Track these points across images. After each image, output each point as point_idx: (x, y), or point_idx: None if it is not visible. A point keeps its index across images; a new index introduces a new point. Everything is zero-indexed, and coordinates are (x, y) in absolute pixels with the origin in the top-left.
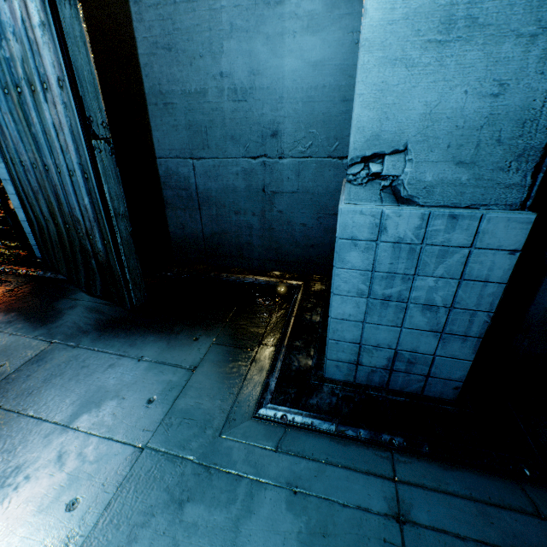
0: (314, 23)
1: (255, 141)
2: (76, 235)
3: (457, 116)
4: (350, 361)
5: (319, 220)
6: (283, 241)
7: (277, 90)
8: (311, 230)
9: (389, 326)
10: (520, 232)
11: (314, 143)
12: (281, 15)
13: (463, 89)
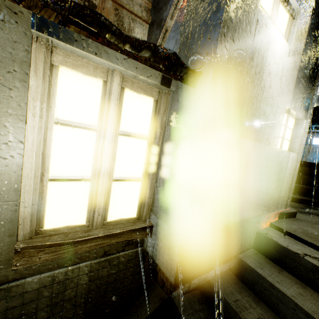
0: None
1: None
2: None
3: None
4: None
5: None
6: None
7: None
8: None
9: None
10: None
11: None
12: None
13: None
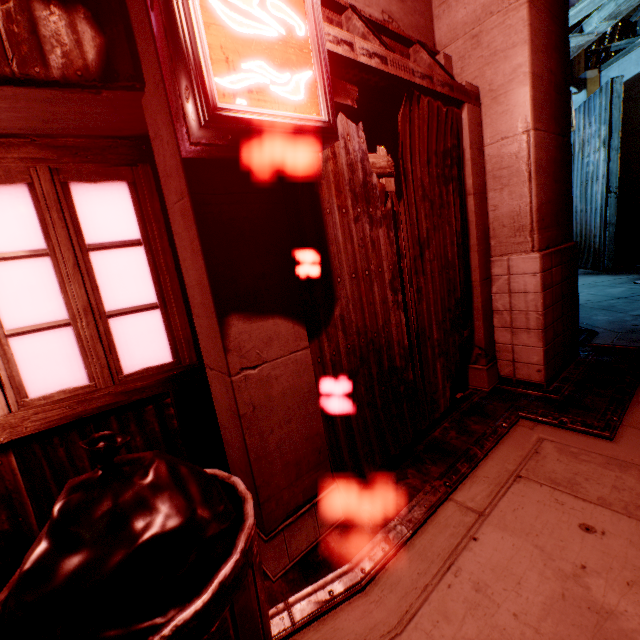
0: None
1: None
2: (588, 239)
3: None
4: None
5: None
6: None
7: None
8: None
9: None
10: None
11: None
12: None
13: None
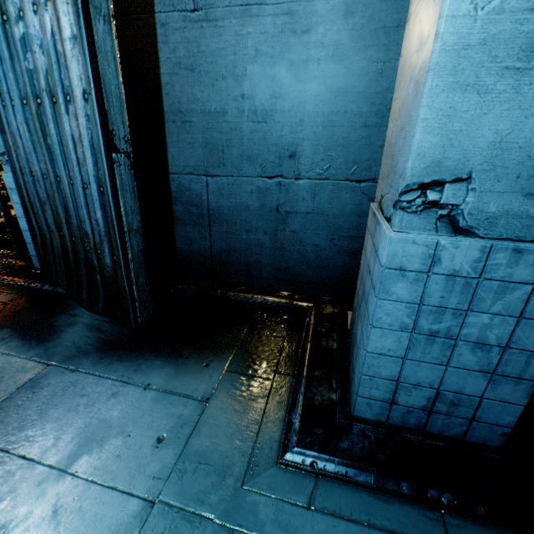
0: (339, 52)
1: (272, 161)
2: (82, 248)
3: (530, 146)
4: (384, 400)
5: (332, 242)
6: (294, 261)
7: (298, 113)
8: (324, 251)
9: (432, 363)
10: None
11: (332, 165)
12: (307, 44)
13: None
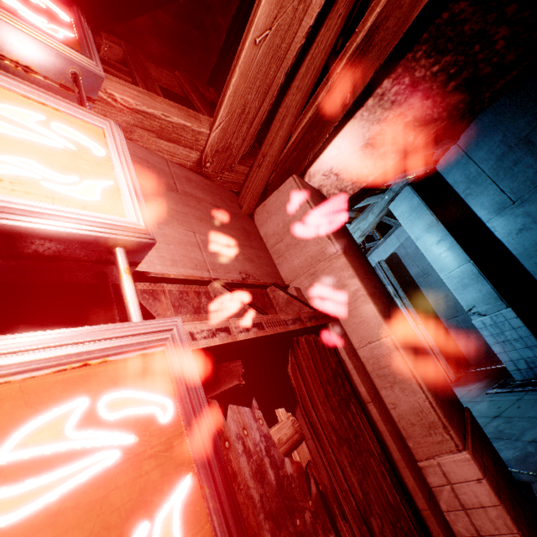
0: None
1: None
2: None
3: (477, 297)
4: (516, 369)
5: None
6: None
7: None
8: None
9: (512, 350)
10: (512, 313)
11: None
12: None
13: (474, 293)
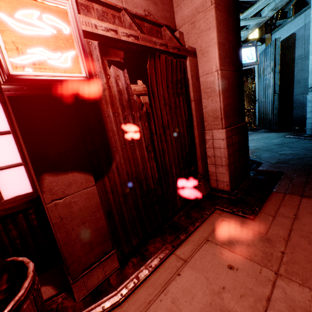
0: None
1: None
2: (266, 115)
3: None
4: (310, 129)
5: None
6: None
7: None
8: None
9: None
10: None
11: None
12: None
13: None
